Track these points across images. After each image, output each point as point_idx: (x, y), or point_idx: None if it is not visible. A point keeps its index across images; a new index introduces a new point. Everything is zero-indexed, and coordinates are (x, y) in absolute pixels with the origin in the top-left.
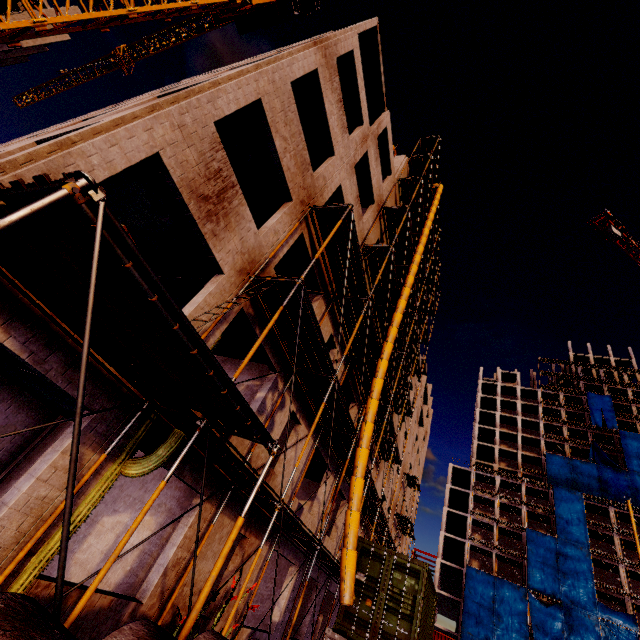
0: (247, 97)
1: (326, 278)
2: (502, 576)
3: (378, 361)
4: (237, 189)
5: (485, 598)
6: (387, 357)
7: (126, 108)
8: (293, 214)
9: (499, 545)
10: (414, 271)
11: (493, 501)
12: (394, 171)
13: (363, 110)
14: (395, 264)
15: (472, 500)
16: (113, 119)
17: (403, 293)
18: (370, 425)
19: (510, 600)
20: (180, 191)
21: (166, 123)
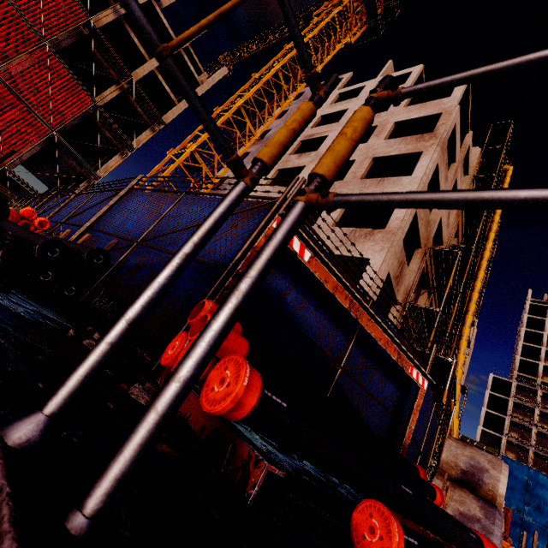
0: (412, 215)
1: (429, 278)
2: (537, 468)
3: (462, 328)
4: (405, 263)
5: (518, 481)
6: (469, 326)
7: (338, 215)
8: (421, 255)
9: (536, 444)
10: (487, 257)
11: (533, 409)
12: (470, 170)
13: (457, 153)
14: (467, 243)
15: (511, 406)
16: (379, 267)
17: (478, 276)
18: (460, 371)
19: (543, 487)
20: (391, 281)
21: (391, 257)
